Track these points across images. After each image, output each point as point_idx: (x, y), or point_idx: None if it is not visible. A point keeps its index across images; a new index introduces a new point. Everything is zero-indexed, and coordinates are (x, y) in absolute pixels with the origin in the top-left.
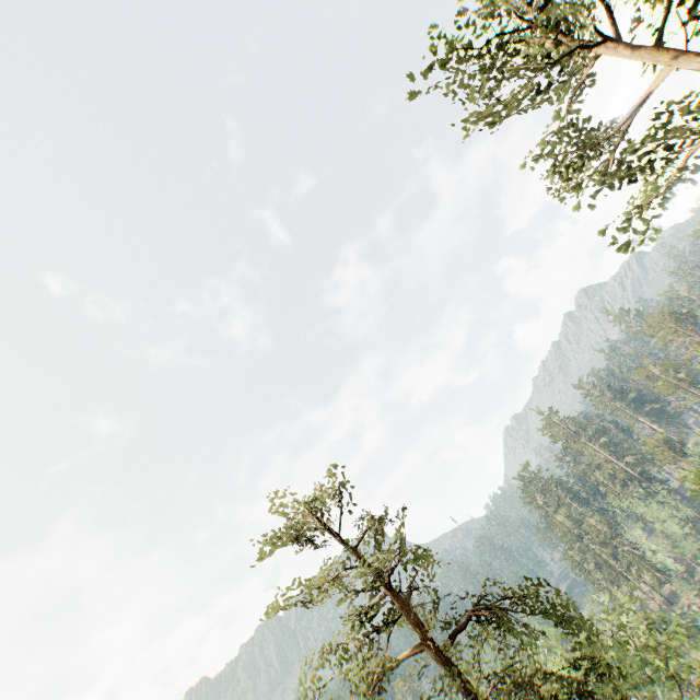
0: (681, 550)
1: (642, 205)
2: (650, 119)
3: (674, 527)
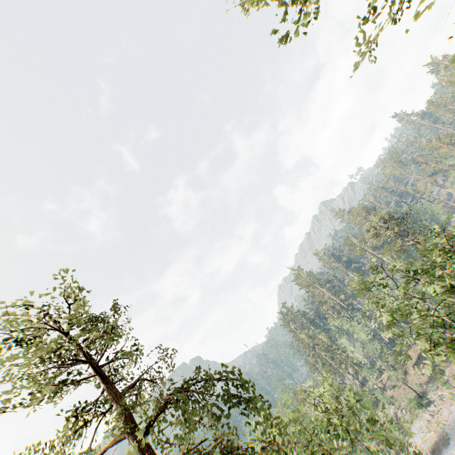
0: (368, 350)
1: None
2: None
3: (364, 336)
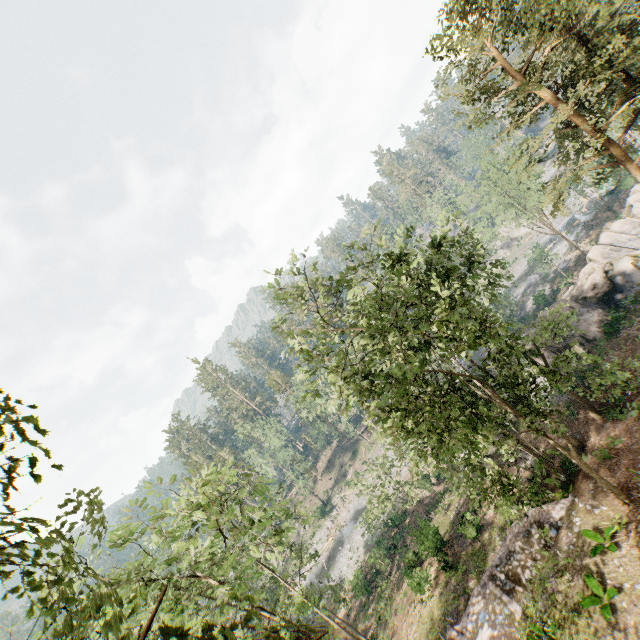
0: (279, 459)
1: None
2: None
3: (277, 442)
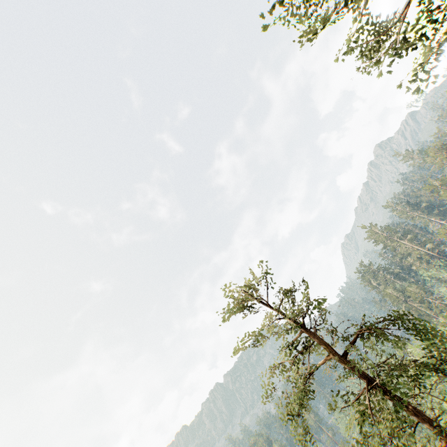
0: None
1: (424, 60)
2: (420, 5)
3: None
